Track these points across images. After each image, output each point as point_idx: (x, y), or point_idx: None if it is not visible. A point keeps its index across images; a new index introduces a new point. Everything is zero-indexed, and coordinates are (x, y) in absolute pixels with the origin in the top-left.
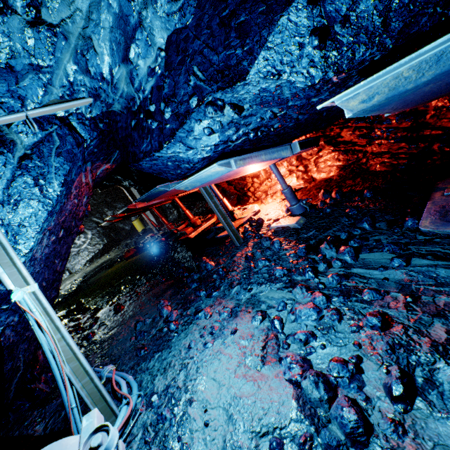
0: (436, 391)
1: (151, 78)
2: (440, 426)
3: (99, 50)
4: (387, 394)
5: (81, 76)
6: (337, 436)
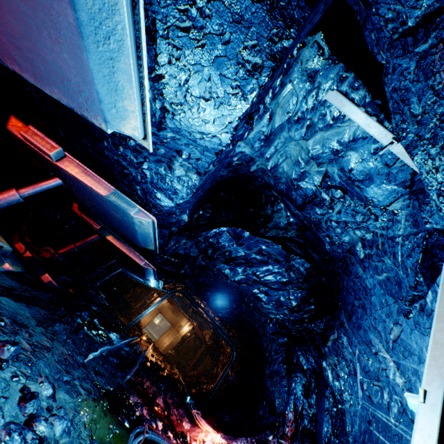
0: (51, 380)
1: (250, 131)
2: (63, 394)
3: (293, 132)
4: (50, 397)
5: (320, 119)
6: (69, 440)
